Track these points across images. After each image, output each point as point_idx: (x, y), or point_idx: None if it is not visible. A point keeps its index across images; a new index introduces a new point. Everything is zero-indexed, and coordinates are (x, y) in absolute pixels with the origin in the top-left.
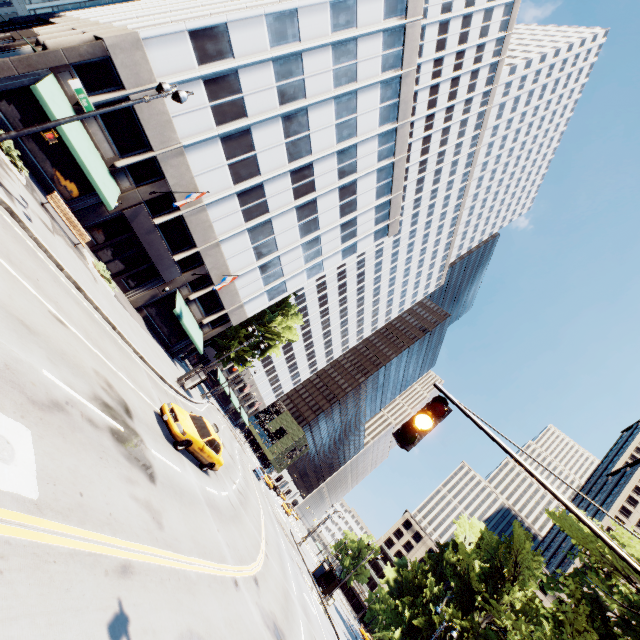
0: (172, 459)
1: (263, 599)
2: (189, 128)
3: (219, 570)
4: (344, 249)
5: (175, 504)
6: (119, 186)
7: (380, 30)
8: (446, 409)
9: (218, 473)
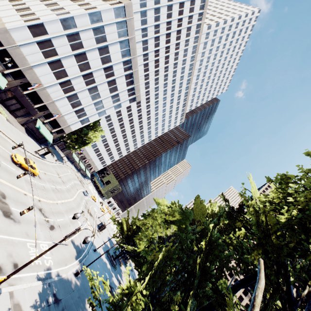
0: (12, 166)
1: (40, 204)
2: (33, 59)
3: (18, 189)
4: (115, 106)
5: (6, 173)
6: (7, 80)
7: (114, 22)
8: (21, 145)
9: (43, 179)
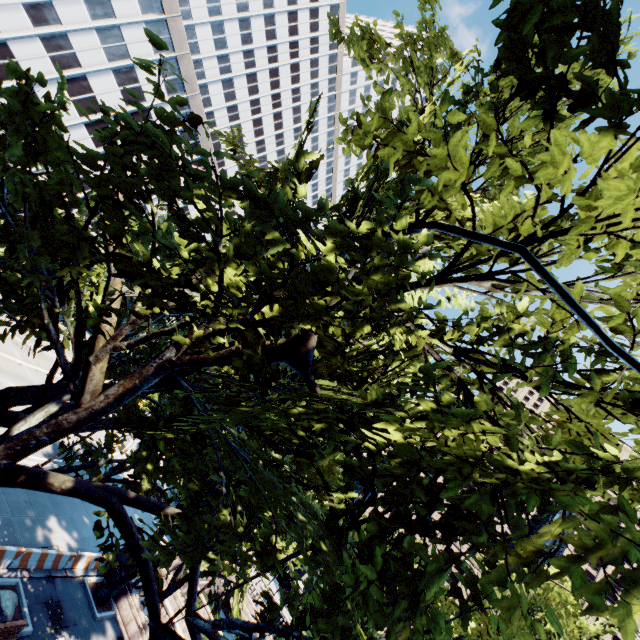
0: None
1: None
2: None
3: None
4: None
5: None
6: None
7: (142, 21)
8: None
9: None
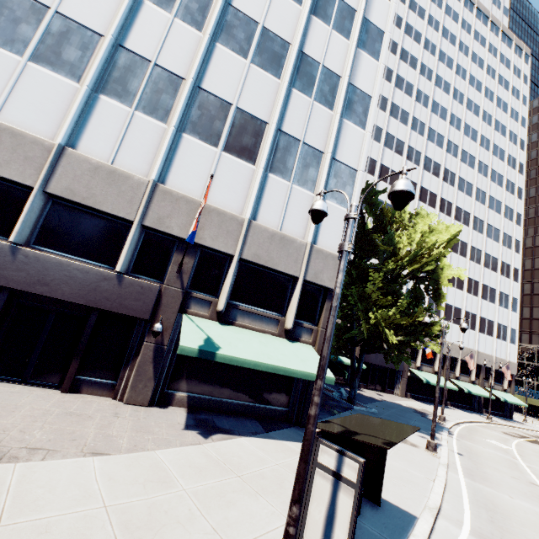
0: None
1: None
2: None
3: None
4: (360, 43)
5: None
6: None
7: None
8: None
9: None
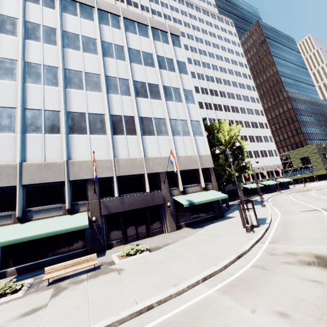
0: None
1: None
2: (56, 153)
3: None
4: (179, 71)
5: None
6: (84, 211)
7: (24, 3)
8: None
9: None
